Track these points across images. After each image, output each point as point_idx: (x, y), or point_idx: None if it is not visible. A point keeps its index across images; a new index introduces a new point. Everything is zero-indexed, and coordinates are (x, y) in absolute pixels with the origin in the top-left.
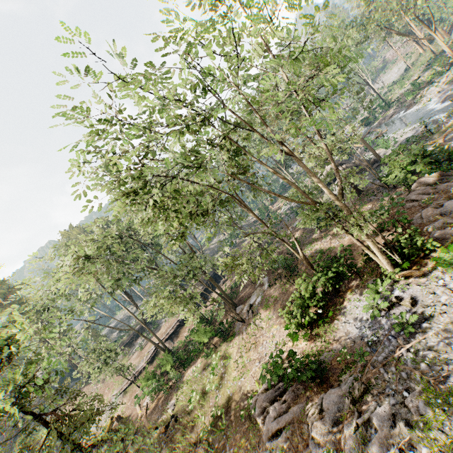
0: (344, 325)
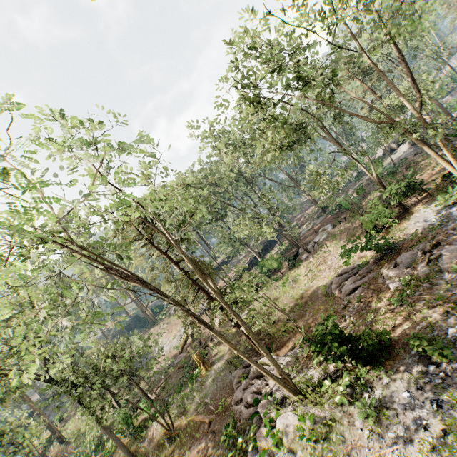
0: (414, 225)
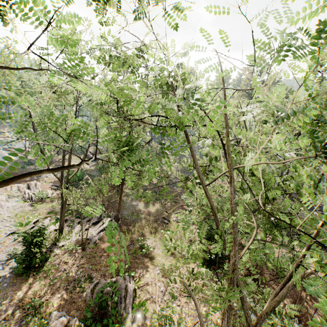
0: None
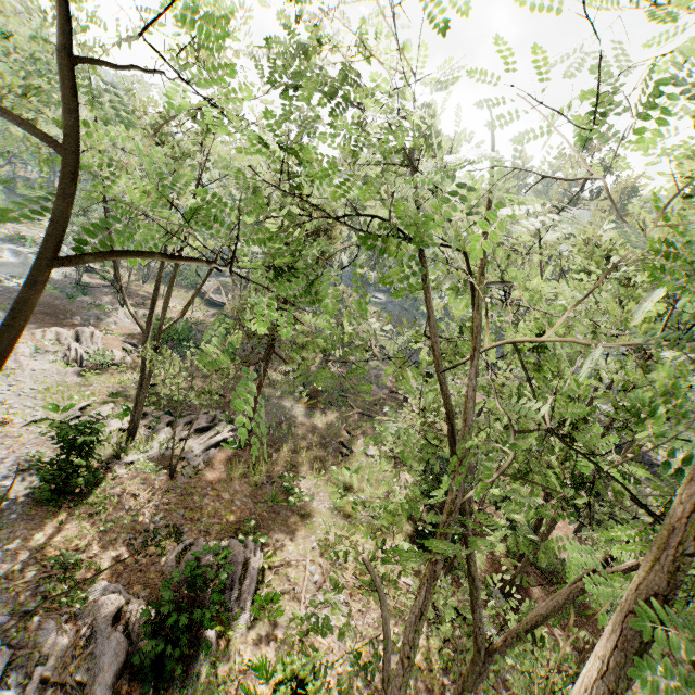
0: None
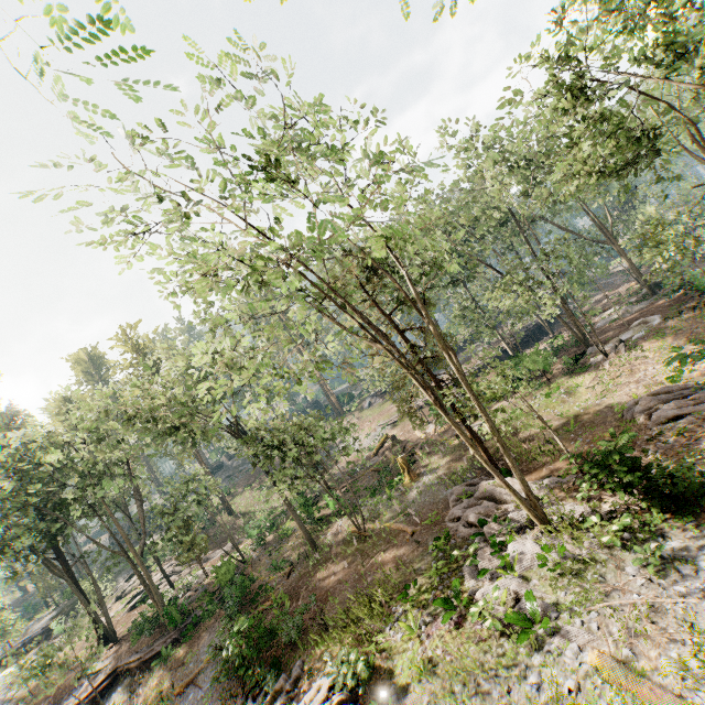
0: None
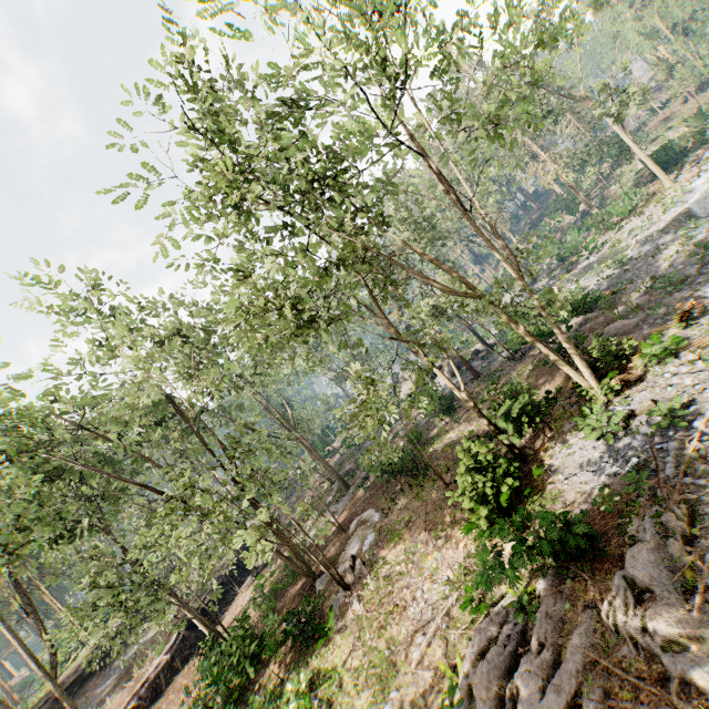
0: (568, 481)
